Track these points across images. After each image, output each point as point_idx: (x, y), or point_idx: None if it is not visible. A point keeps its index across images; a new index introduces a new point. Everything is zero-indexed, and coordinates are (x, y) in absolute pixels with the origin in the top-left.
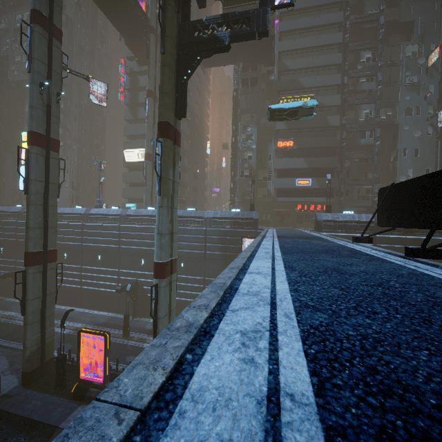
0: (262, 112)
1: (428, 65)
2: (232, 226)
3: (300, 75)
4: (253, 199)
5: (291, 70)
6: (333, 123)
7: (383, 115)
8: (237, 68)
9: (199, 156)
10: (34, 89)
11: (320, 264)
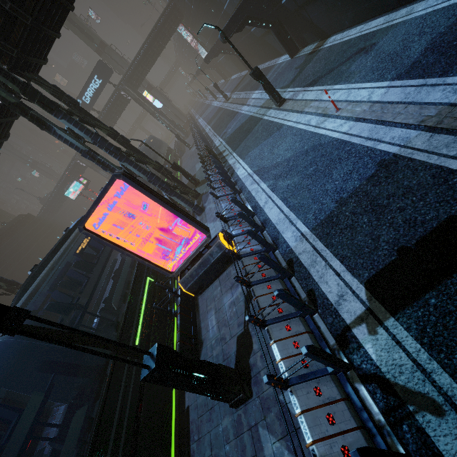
0: None
1: None
2: None
3: None
4: None
5: None
6: None
7: None
8: None
9: None
10: None
11: None
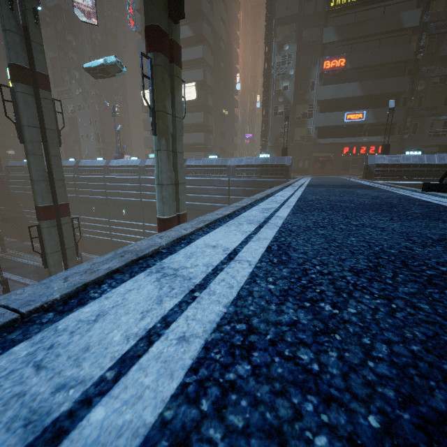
0: (305, 21)
1: None
2: (259, 175)
3: None
4: (288, 143)
5: None
6: (409, 23)
7: None
8: None
9: (227, 93)
10: (1, 4)
11: (361, 238)
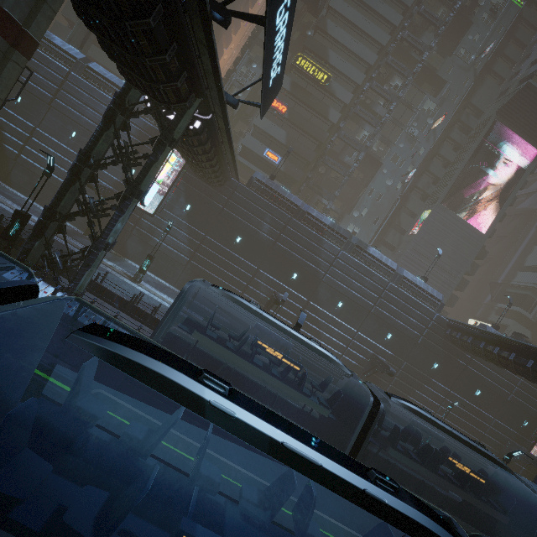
0: None
1: (432, 128)
2: None
3: (333, 47)
4: None
5: (329, 35)
6: (332, 118)
7: (376, 147)
8: None
9: None
10: None
11: None
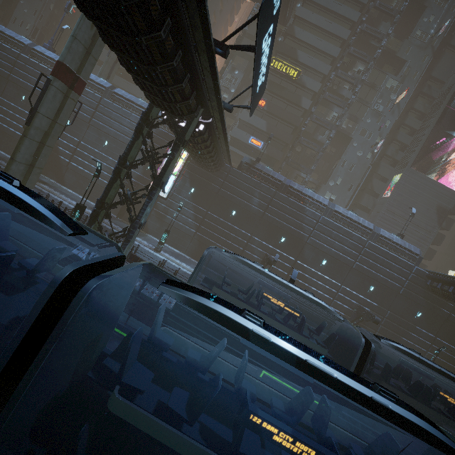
0: None
1: (395, 102)
2: (169, 130)
3: (301, 48)
4: None
5: (297, 38)
6: (304, 106)
7: (345, 125)
8: (256, 10)
9: None
10: None
11: None
